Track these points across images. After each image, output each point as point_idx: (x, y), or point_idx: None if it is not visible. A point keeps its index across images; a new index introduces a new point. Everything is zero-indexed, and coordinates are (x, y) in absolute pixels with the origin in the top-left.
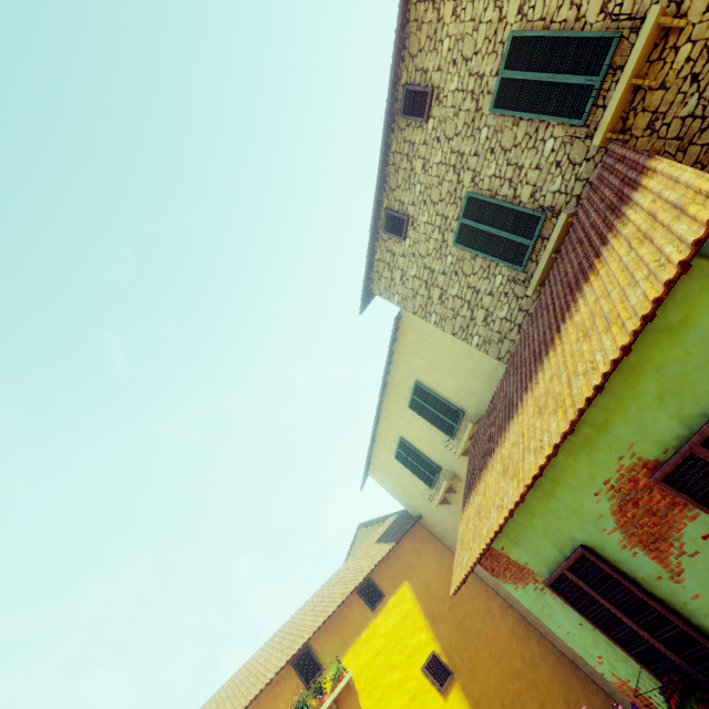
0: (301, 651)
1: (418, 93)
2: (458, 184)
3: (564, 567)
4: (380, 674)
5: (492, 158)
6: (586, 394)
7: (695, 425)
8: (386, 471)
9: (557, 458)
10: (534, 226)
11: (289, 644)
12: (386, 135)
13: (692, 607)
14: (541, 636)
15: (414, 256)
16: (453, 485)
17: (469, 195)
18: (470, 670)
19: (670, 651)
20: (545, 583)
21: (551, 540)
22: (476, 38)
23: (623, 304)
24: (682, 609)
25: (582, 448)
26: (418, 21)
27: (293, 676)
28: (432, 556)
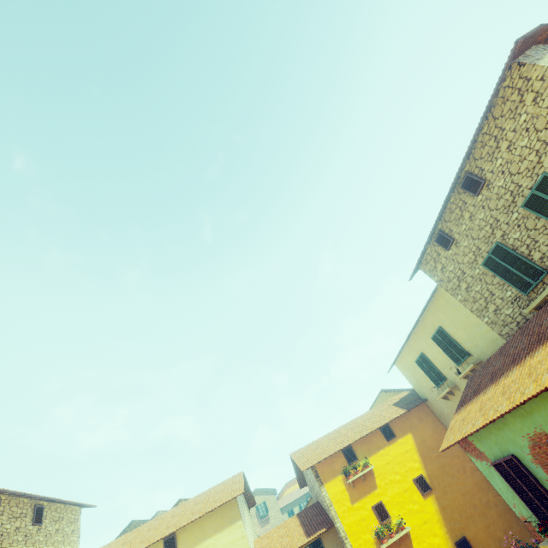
0: (347, 447)
1: (474, 180)
2: (491, 234)
3: (502, 460)
4: (388, 473)
5: (518, 230)
6: (517, 403)
7: None
8: (407, 367)
9: (506, 416)
10: (538, 275)
11: (340, 441)
12: (447, 198)
13: None
14: (497, 493)
15: (453, 261)
16: (453, 391)
17: (497, 244)
18: (443, 492)
19: (546, 511)
20: (491, 463)
21: (498, 446)
22: (520, 166)
23: (542, 376)
24: None
25: (518, 416)
26: (482, 143)
27: (342, 456)
28: (430, 425)
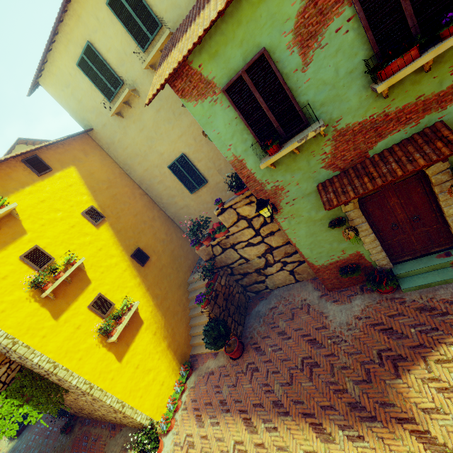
0: None
1: None
2: None
3: (244, 69)
4: (45, 212)
5: None
6: None
7: None
8: (62, 81)
9: None
10: None
11: None
12: None
13: (302, 89)
14: (160, 209)
15: None
16: (131, 101)
17: None
18: (116, 218)
19: (277, 121)
20: (224, 88)
21: (243, 49)
22: None
23: None
24: (296, 93)
25: None
26: None
27: None
28: (98, 158)
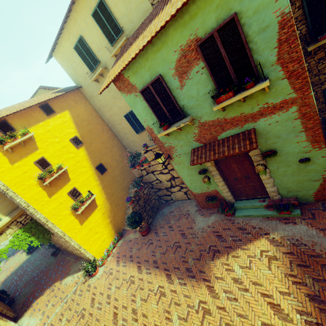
0: (1, 121)
1: None
2: None
3: (150, 83)
4: (49, 138)
5: None
6: None
7: (219, 24)
8: (65, 56)
9: (170, 30)
10: None
11: None
12: None
13: (181, 98)
14: (118, 140)
15: None
16: (104, 73)
17: None
18: (90, 144)
19: (168, 112)
20: (140, 91)
21: (149, 73)
22: None
23: None
24: (178, 99)
25: (181, 27)
26: None
27: None
28: (83, 105)
